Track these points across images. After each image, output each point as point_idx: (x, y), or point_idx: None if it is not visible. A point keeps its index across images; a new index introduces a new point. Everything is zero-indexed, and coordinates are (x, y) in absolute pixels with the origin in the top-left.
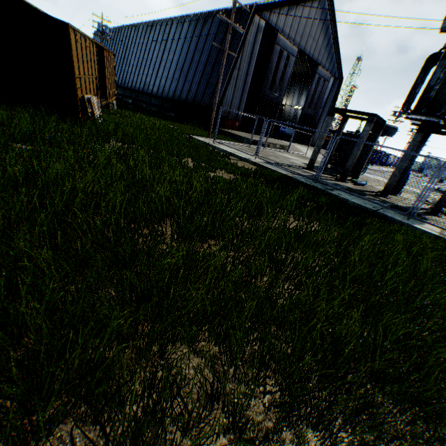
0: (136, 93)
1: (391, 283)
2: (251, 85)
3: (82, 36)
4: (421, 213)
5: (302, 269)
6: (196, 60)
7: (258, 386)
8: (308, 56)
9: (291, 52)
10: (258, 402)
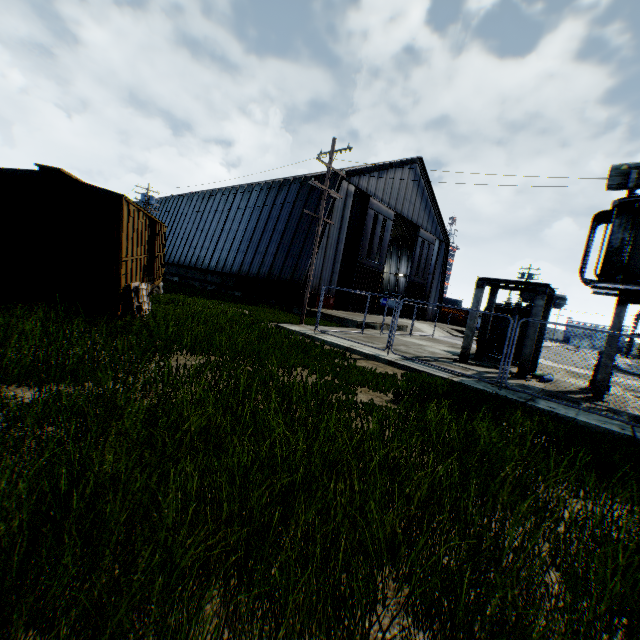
0: (186, 269)
1: None
2: (344, 253)
3: (136, 208)
4: None
5: None
6: (271, 229)
7: None
8: (406, 218)
9: (387, 215)
10: None
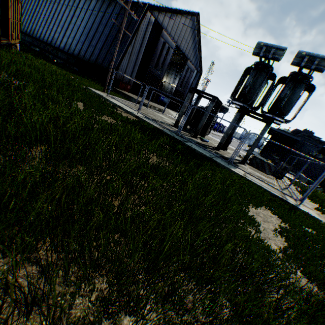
0: (44, 44)
1: (210, 203)
2: (141, 61)
3: None
4: (236, 162)
5: (150, 190)
6: (100, 31)
7: (89, 286)
8: (182, 51)
9: (171, 45)
10: (86, 300)
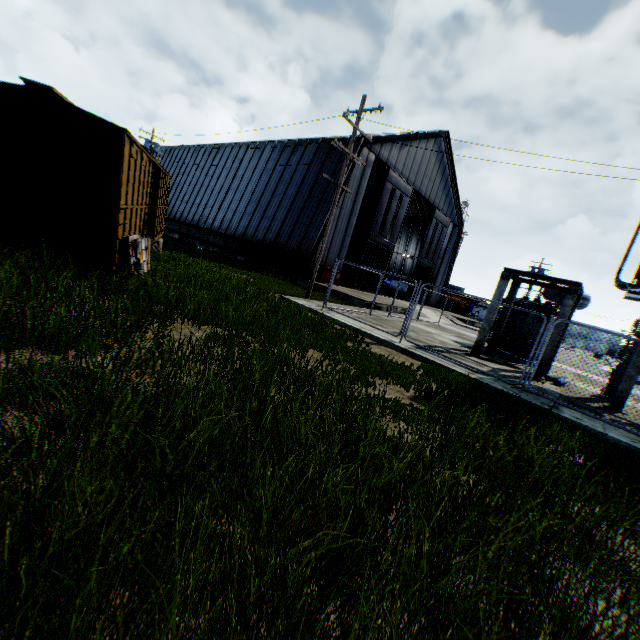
0: (187, 227)
1: None
2: (356, 227)
3: (139, 149)
4: None
5: None
6: (281, 192)
7: None
8: (424, 197)
9: (405, 191)
10: None
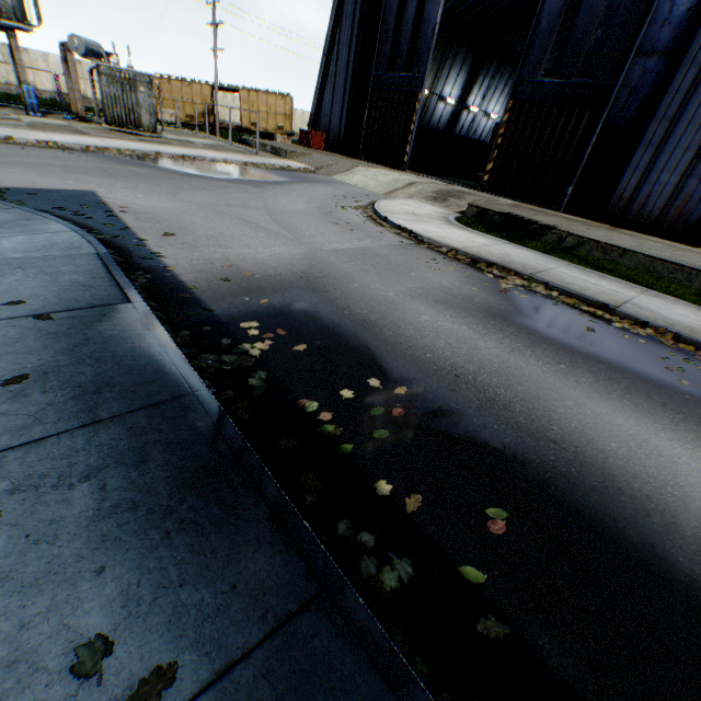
0: None
1: None
2: (353, 76)
3: (177, 82)
4: None
5: None
6: None
7: None
8: None
9: None
10: None
